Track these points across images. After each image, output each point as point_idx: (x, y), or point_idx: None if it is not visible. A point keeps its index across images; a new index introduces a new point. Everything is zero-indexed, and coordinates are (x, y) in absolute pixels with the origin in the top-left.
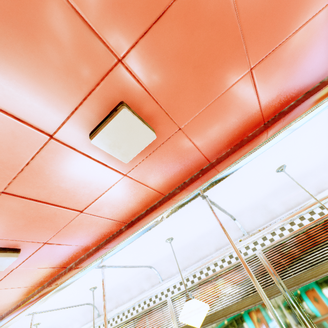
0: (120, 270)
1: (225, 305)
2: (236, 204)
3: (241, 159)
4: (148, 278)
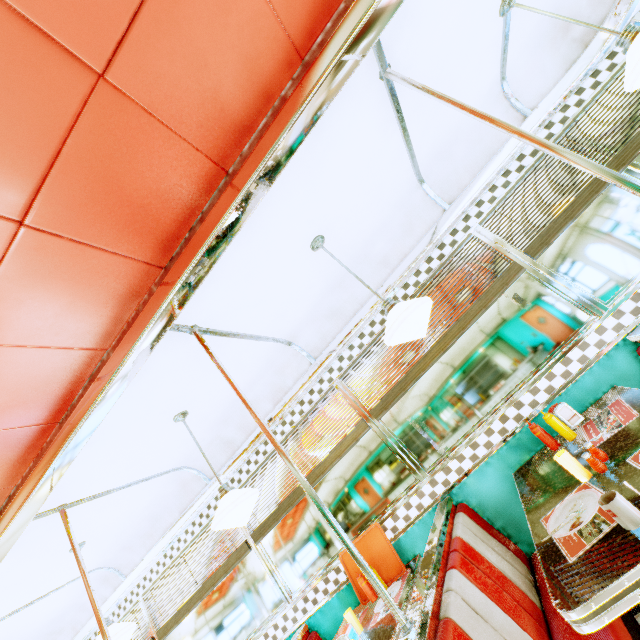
0: (26, 610)
1: (200, 584)
2: (161, 464)
3: (36, 487)
4: (105, 581)
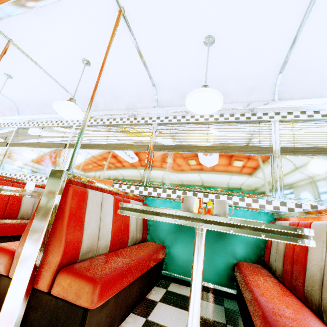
0: None
1: (38, 142)
2: (64, 79)
3: (2, 3)
4: (11, 109)
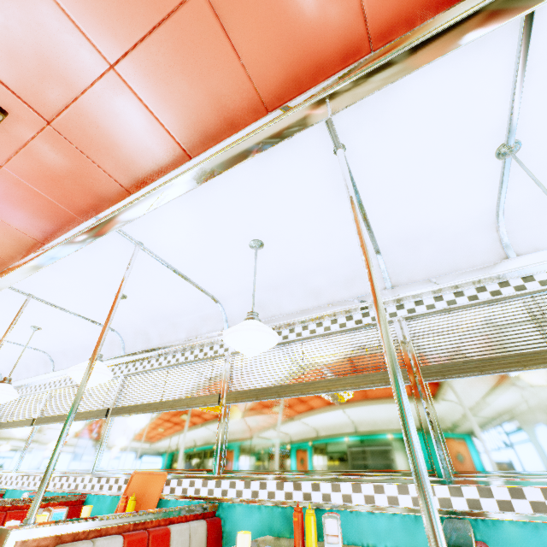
0: None
1: None
2: (101, 317)
3: (13, 270)
4: (45, 363)
